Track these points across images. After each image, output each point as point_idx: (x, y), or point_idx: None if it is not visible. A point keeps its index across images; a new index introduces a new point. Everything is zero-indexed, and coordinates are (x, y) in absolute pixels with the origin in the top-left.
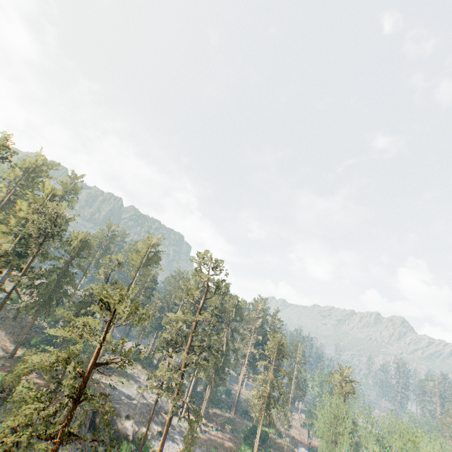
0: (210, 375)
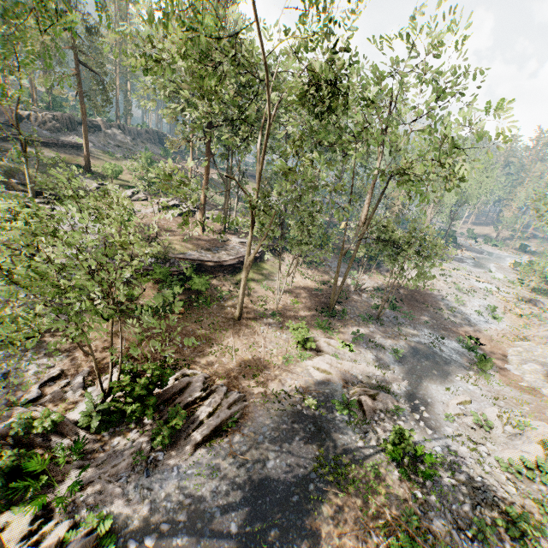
0: None
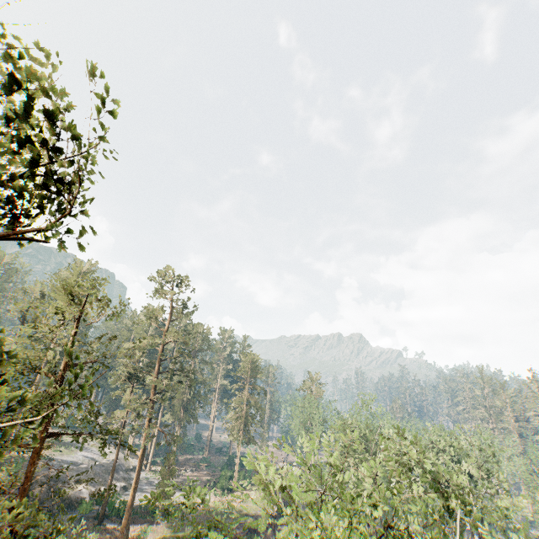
0: (179, 414)
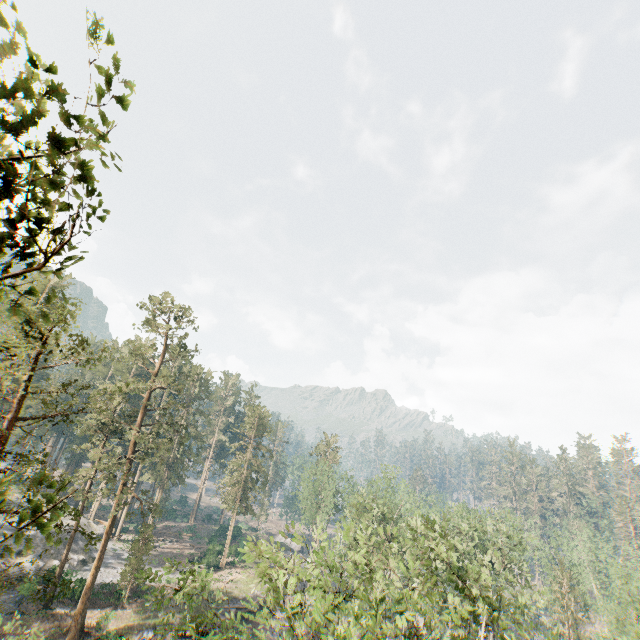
0: (162, 474)
